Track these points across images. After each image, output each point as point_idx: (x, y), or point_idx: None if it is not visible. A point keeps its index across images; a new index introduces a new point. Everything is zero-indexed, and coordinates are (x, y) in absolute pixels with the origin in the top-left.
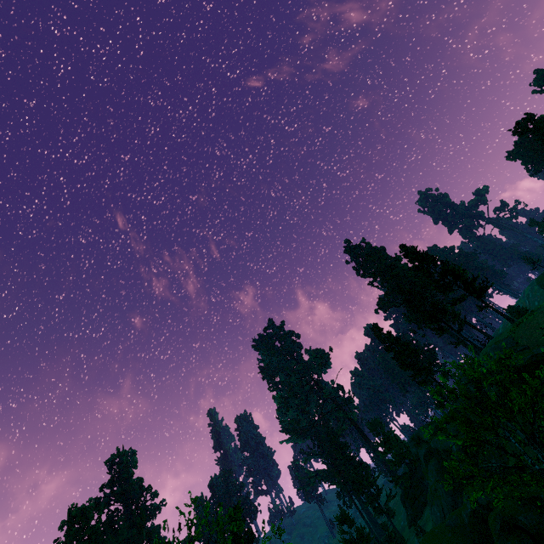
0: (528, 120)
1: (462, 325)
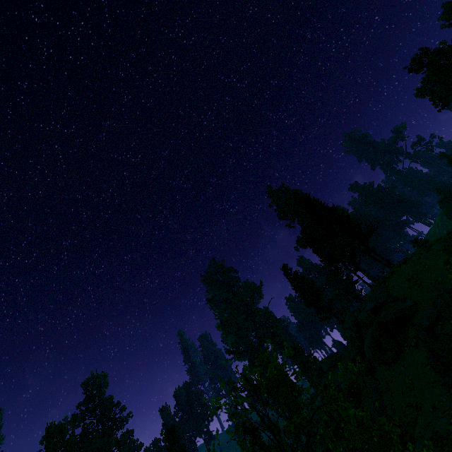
0: (422, 55)
1: (358, 266)
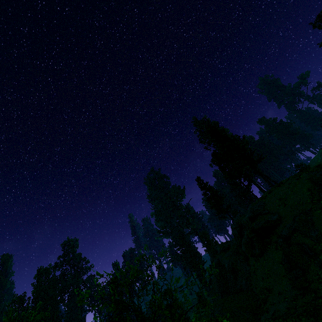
0: None
1: (250, 182)
